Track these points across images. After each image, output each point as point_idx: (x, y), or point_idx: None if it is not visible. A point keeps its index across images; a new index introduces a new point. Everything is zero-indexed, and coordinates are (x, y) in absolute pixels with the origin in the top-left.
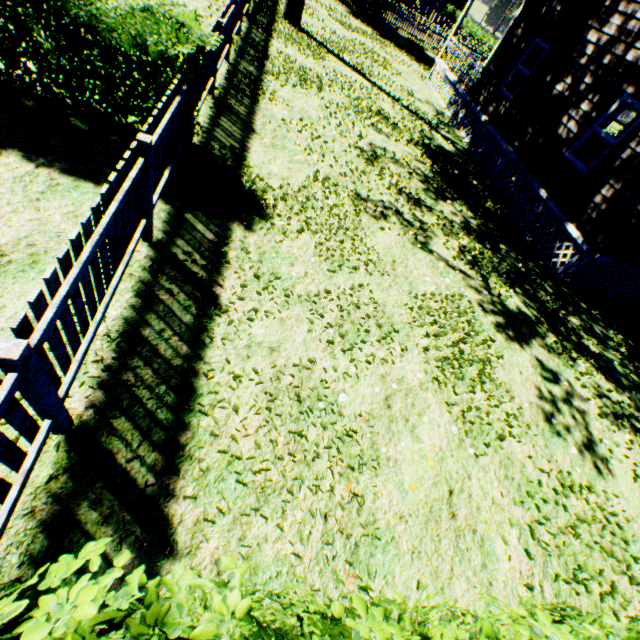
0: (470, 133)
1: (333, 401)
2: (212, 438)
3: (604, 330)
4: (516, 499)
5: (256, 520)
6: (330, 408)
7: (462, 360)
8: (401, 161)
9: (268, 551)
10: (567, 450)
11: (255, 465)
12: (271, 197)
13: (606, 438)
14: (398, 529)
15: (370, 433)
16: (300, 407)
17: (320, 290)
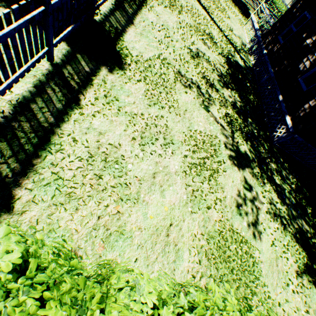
0: (256, 59)
1: (124, 166)
2: (51, 165)
3: (287, 174)
4: (204, 237)
5: (61, 209)
6: (121, 169)
7: (203, 167)
8: (211, 62)
9: (62, 224)
10: (242, 223)
11: (70, 184)
12: (129, 59)
13: (265, 223)
14: (136, 233)
15: (139, 186)
16: (105, 164)
17: (139, 112)
